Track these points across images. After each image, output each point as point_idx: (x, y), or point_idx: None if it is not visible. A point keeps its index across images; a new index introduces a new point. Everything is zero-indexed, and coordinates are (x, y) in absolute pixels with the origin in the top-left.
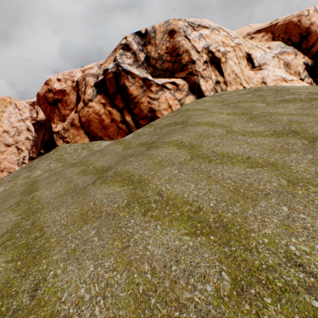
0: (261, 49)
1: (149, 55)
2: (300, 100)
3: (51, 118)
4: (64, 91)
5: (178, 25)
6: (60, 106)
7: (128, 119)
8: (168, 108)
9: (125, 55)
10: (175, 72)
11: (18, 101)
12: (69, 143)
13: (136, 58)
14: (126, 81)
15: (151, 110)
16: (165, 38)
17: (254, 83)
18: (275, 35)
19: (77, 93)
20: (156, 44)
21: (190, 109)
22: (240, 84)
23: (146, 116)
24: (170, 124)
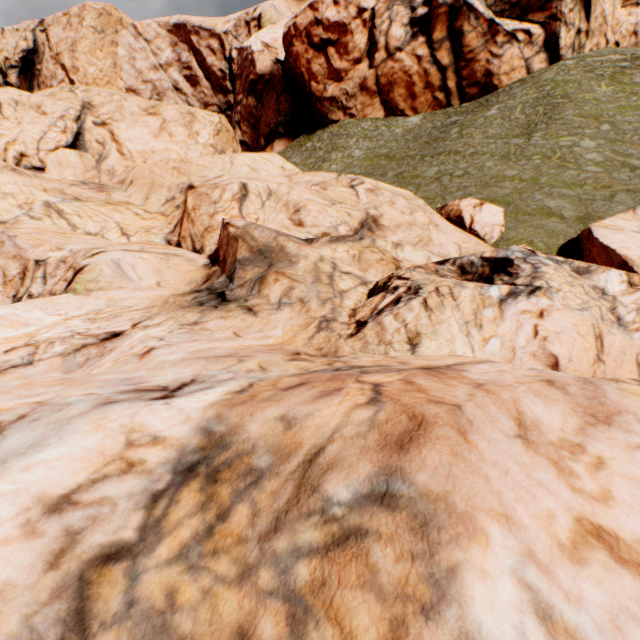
0: None
1: None
2: None
3: (308, 73)
4: (343, 26)
5: None
6: (331, 52)
7: (450, 86)
8: (509, 72)
9: None
10: (529, 11)
11: (129, 19)
12: (354, 118)
13: None
14: (466, 23)
15: (487, 74)
16: None
17: (621, 34)
18: None
19: (369, 32)
20: None
21: (557, 79)
22: (604, 36)
23: (478, 82)
24: (544, 98)
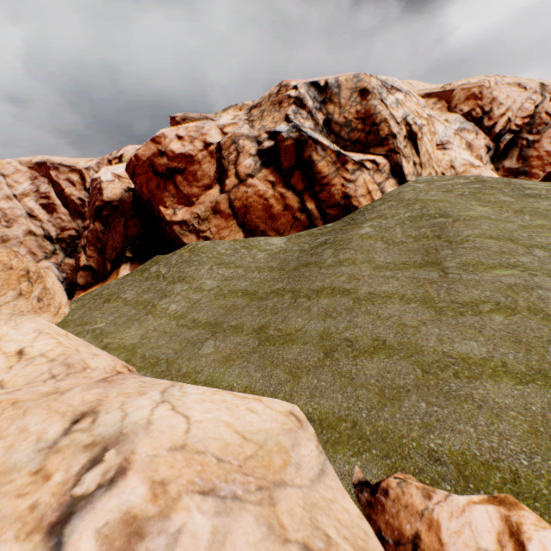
0: (439, 122)
1: (330, 118)
2: (545, 197)
3: (156, 198)
4: (190, 157)
5: (371, 84)
6: (179, 179)
7: (310, 207)
8: (366, 194)
9: (300, 115)
10: (369, 146)
11: None
12: (210, 241)
13: (315, 120)
14: (314, 153)
15: (345, 196)
16: (354, 97)
17: (443, 167)
18: (450, 105)
19: (217, 161)
20: (341, 104)
21: (421, 198)
22: (432, 167)
23: (338, 203)
24: (421, 216)
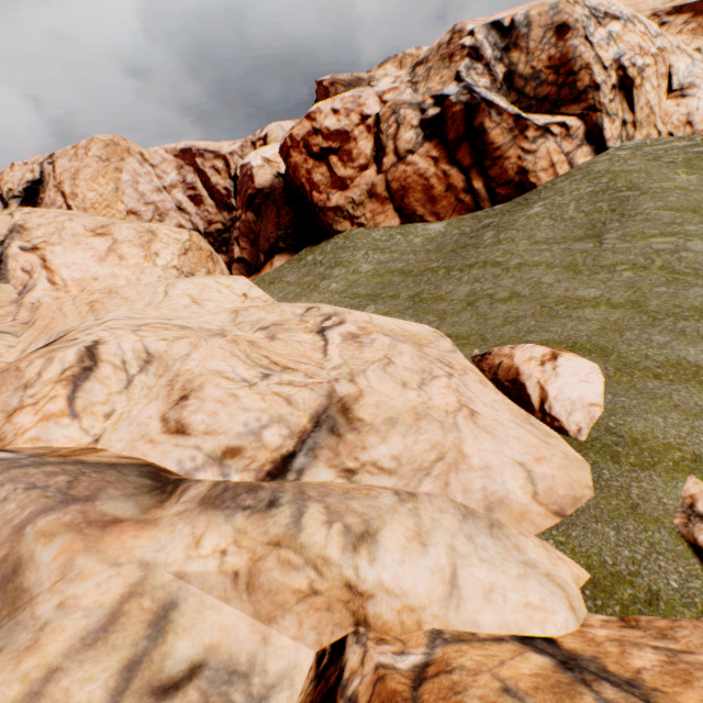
0: (685, 54)
1: (513, 70)
2: None
3: (309, 183)
4: (345, 134)
5: (573, 15)
6: (334, 161)
7: (477, 187)
8: (548, 167)
9: (474, 70)
10: (560, 104)
11: (138, 148)
12: (364, 228)
13: (492, 75)
14: (487, 120)
15: (521, 171)
16: (547, 38)
17: (673, 124)
18: None
19: (375, 137)
20: (528, 49)
21: (613, 169)
22: (653, 127)
23: (511, 180)
24: (604, 191)
